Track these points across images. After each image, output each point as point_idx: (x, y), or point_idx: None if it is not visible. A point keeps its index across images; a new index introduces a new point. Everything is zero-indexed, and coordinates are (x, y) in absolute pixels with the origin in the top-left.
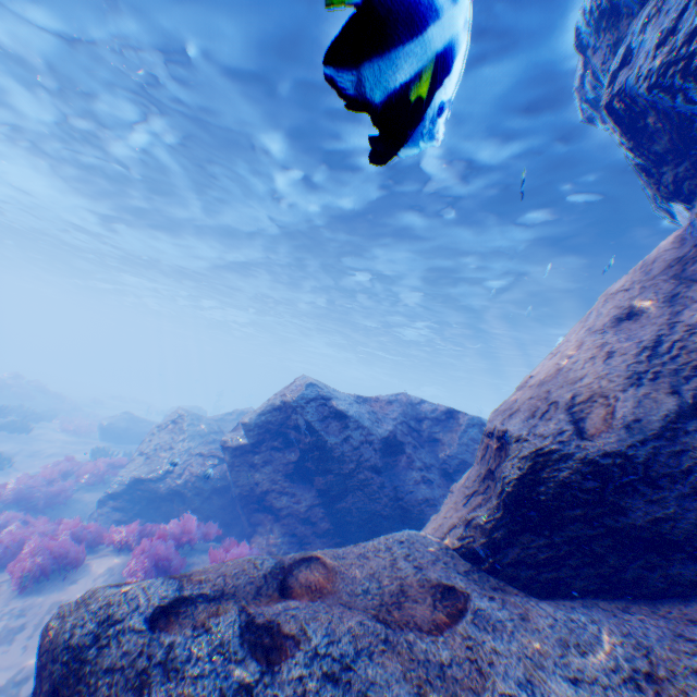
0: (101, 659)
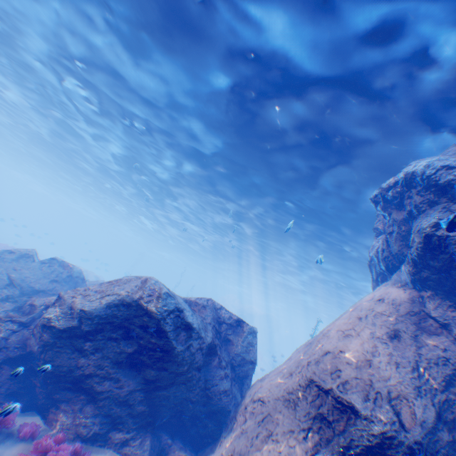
0: None
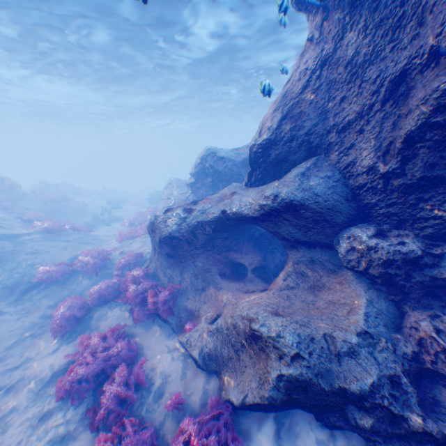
0: (157, 221)
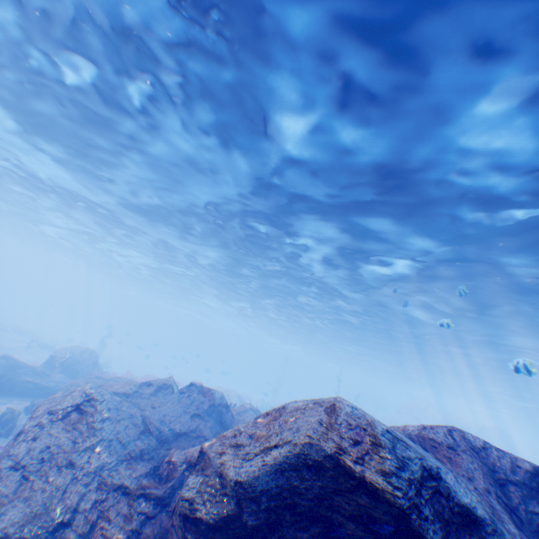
0: None
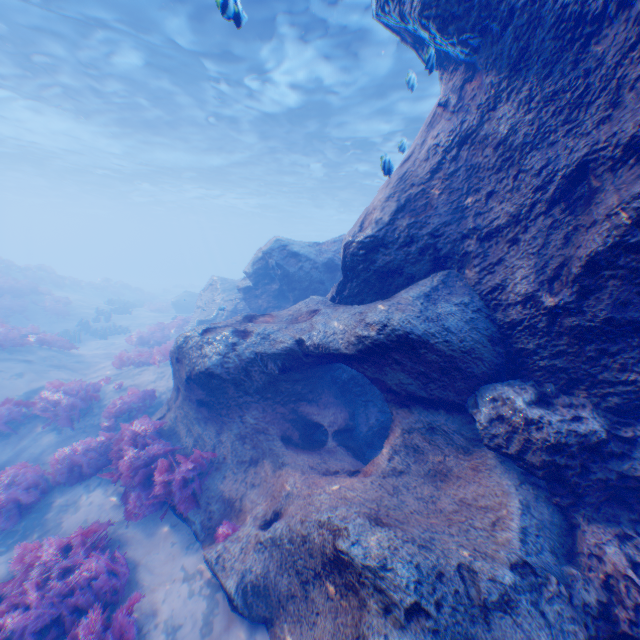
0: (187, 345)
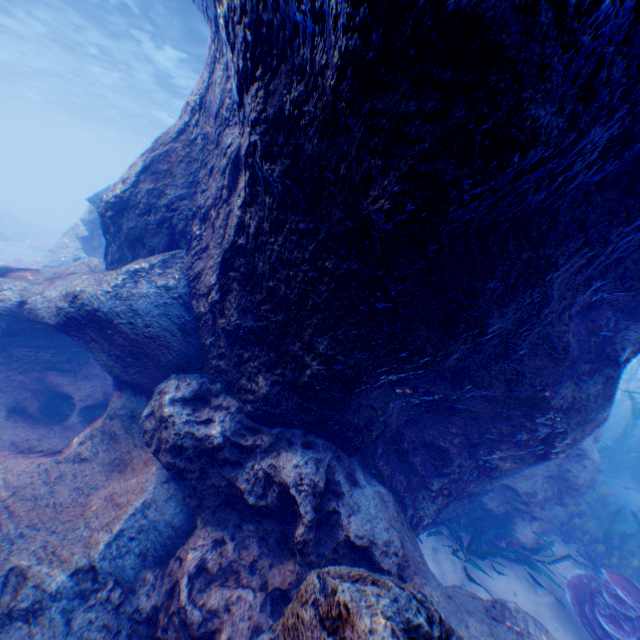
0: None
